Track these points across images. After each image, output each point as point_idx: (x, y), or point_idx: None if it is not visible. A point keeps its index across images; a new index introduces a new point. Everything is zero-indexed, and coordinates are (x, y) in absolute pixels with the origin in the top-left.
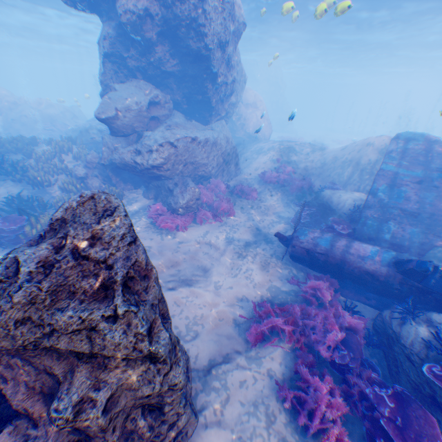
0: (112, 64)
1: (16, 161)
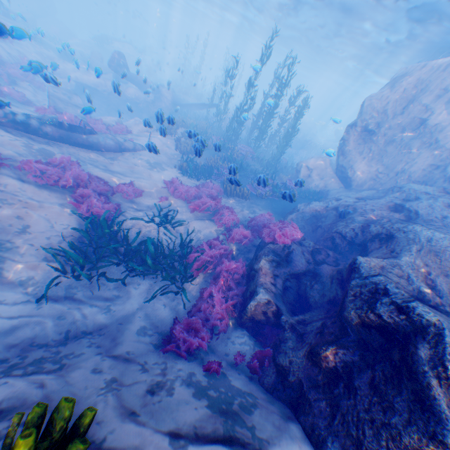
0: None
1: None
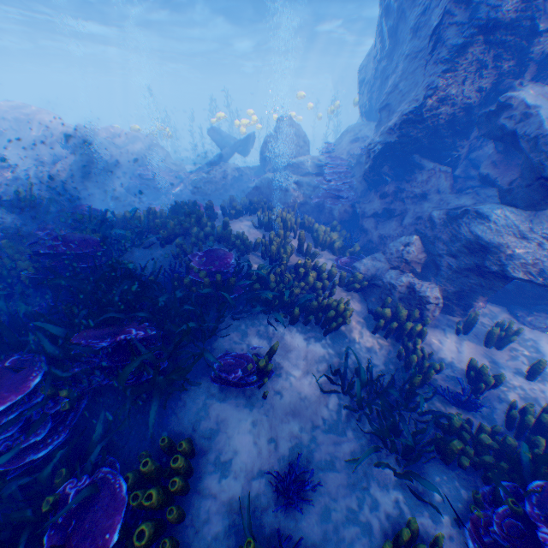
0: (485, 49)
1: (265, 273)
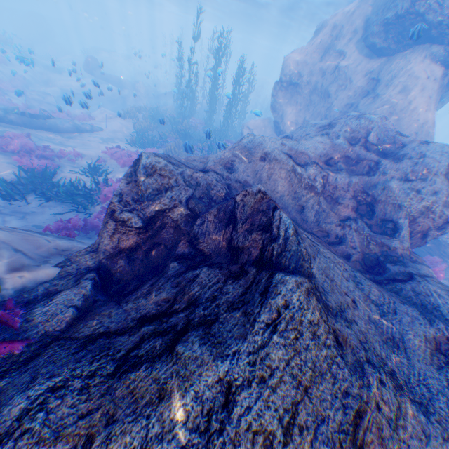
0: None
1: None
